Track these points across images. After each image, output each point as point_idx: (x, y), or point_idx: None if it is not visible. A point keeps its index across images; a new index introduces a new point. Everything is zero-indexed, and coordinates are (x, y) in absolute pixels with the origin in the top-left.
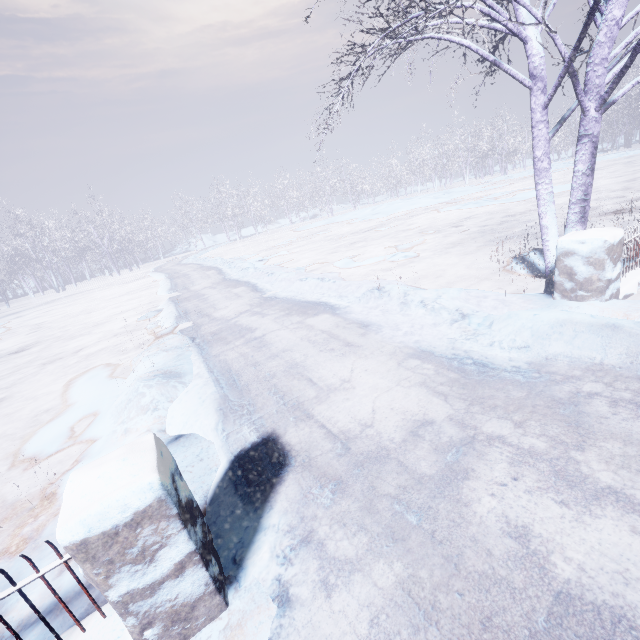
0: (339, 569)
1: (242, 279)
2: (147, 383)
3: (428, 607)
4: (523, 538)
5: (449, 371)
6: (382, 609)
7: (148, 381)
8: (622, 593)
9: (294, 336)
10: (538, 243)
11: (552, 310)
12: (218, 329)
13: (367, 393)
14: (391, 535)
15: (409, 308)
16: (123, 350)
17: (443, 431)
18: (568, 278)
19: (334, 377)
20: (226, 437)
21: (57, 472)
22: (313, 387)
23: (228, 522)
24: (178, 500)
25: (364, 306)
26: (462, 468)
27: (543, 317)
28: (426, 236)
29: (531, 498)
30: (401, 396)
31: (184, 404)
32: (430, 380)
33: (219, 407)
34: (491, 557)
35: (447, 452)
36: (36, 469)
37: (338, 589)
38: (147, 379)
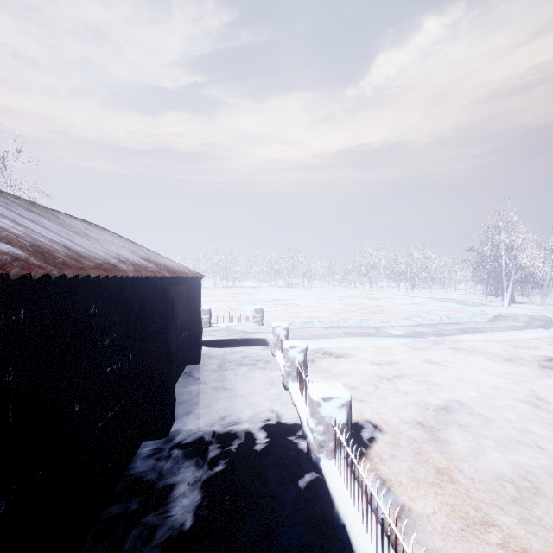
0: None
1: None
2: None
3: None
4: None
5: None
6: None
7: None
8: None
9: None
10: None
11: None
12: None
13: None
14: None
15: None
16: None
17: None
18: None
19: None
20: None
21: None
22: None
23: None
24: None
25: None
26: None
27: None
28: None
29: None
30: None
31: None
32: None
33: None
34: None
35: None
36: None
37: None
38: None
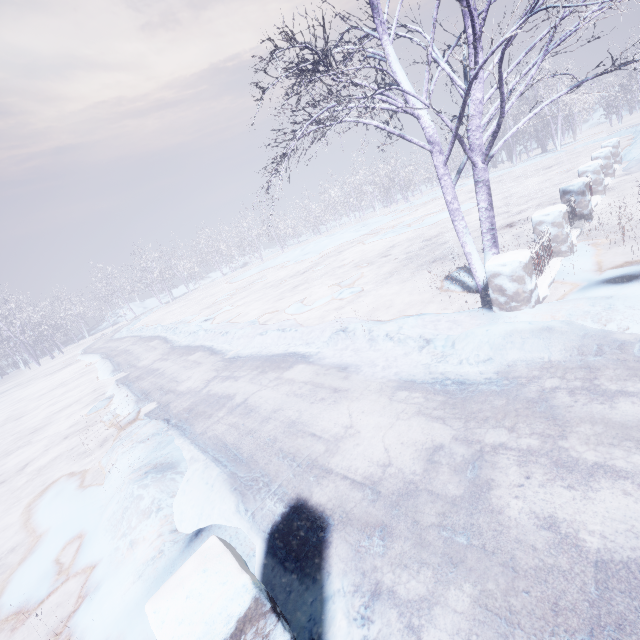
0: (418, 609)
1: (194, 344)
2: (141, 483)
3: (506, 614)
4: (553, 526)
5: (436, 395)
6: (470, 631)
7: (141, 481)
8: (637, 546)
9: (278, 394)
10: (459, 262)
11: (498, 324)
12: (191, 404)
13: (373, 434)
14: (450, 561)
15: (377, 343)
16: (82, 452)
17: (454, 452)
18: (500, 294)
19: (336, 426)
20: (252, 517)
21: (59, 618)
22: (320, 441)
23: (290, 604)
24: (267, 594)
25: (334, 349)
26: (483, 481)
27: (494, 331)
28: (362, 269)
29: (546, 490)
30: (405, 429)
31: (190, 495)
32: (424, 408)
33: (232, 487)
34: (537, 551)
35: (465, 470)
36: (28, 624)
37: (425, 628)
38: (139, 479)
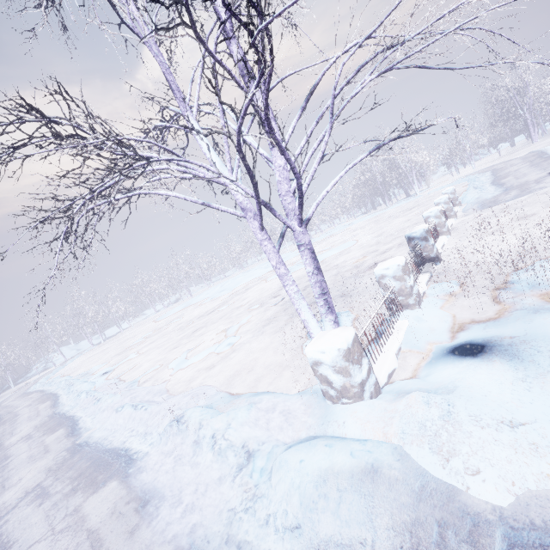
0: None
1: (70, 412)
2: None
3: None
4: None
5: None
6: None
7: None
8: None
9: None
10: None
11: (317, 446)
12: None
13: None
14: None
15: (201, 449)
16: None
17: None
18: (329, 385)
19: None
20: None
21: None
22: None
23: None
24: None
25: (161, 451)
26: None
27: (308, 466)
28: (252, 312)
29: None
30: None
31: None
32: None
33: None
34: None
35: None
36: None
37: None
38: None
